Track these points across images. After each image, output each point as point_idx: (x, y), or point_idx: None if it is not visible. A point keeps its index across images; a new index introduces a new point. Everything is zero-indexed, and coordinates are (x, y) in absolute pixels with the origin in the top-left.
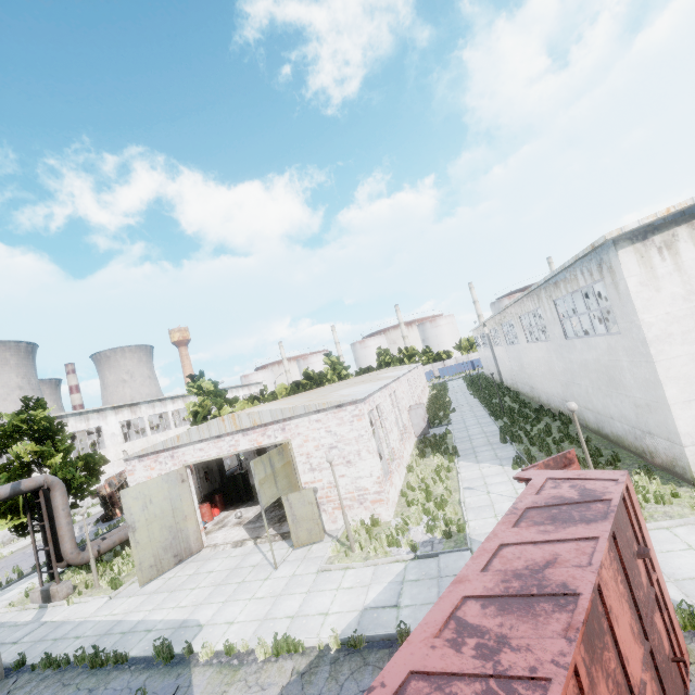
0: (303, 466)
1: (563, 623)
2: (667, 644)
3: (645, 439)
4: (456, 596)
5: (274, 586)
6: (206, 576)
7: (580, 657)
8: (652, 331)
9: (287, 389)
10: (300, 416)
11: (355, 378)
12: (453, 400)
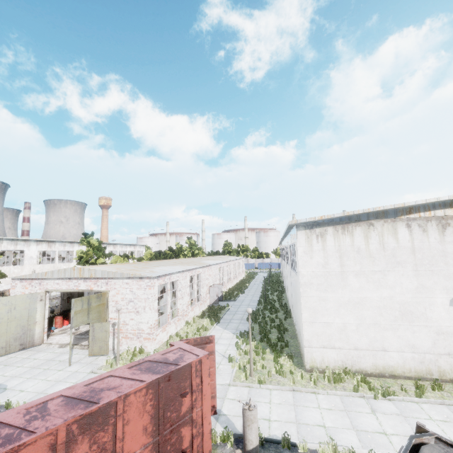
0: (112, 308)
1: (76, 414)
2: (188, 444)
3: (300, 337)
4: (58, 394)
5: (61, 375)
6: (32, 361)
7: (65, 428)
8: (303, 279)
9: (152, 254)
10: (118, 278)
11: (190, 258)
12: (250, 285)
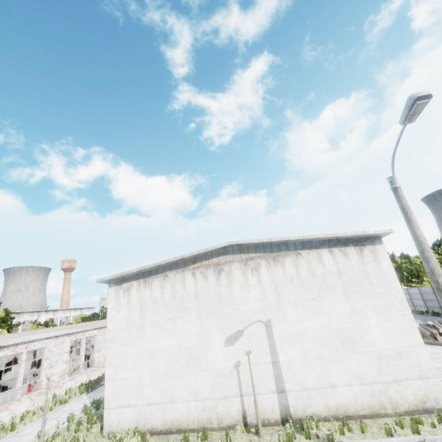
0: None
1: None
2: None
3: None
4: None
5: None
6: None
7: None
8: (110, 335)
9: (85, 318)
10: None
11: None
12: None
